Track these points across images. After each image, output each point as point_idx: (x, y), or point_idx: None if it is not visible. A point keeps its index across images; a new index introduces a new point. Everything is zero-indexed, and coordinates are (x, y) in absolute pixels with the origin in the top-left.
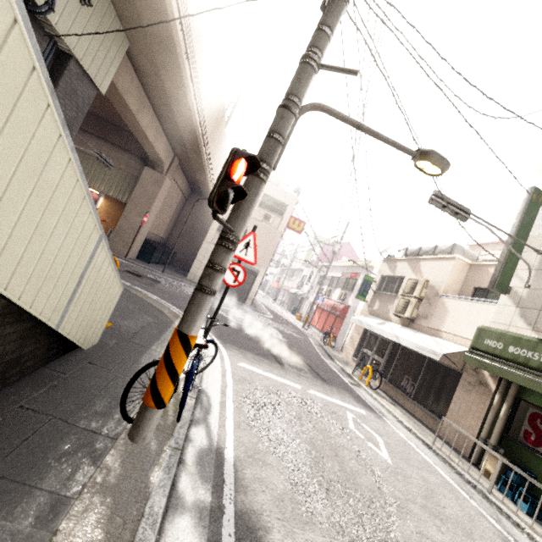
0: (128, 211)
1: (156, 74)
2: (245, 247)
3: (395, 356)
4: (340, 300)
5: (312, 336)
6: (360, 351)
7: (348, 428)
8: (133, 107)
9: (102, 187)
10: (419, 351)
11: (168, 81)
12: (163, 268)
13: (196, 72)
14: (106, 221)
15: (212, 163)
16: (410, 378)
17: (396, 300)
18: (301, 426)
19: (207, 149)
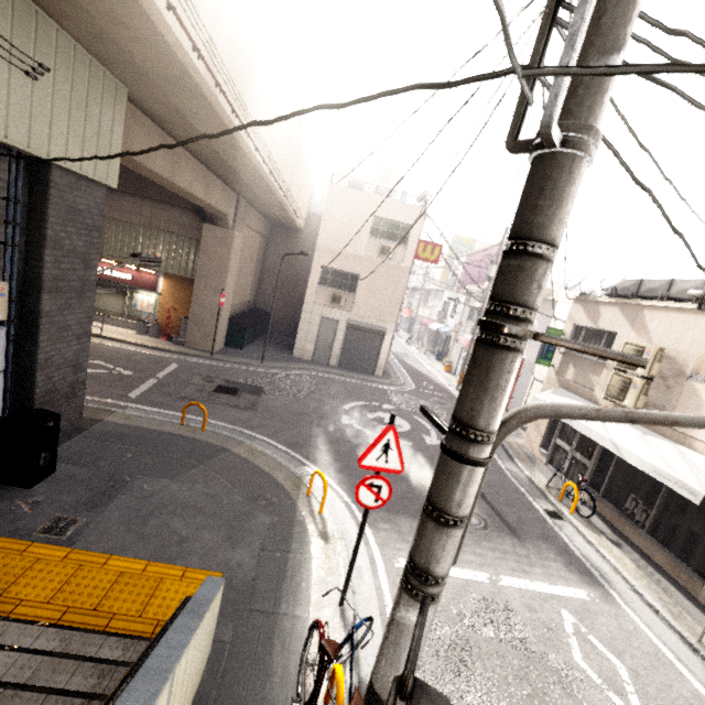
0: (198, 291)
1: (180, 119)
2: (383, 452)
3: (610, 460)
4: None
5: None
6: (550, 441)
7: (573, 664)
8: (163, 171)
9: None
10: (659, 480)
11: (202, 125)
12: (260, 349)
13: (239, 97)
14: (175, 309)
15: (291, 192)
16: (639, 499)
17: (605, 371)
18: (511, 704)
19: (281, 183)
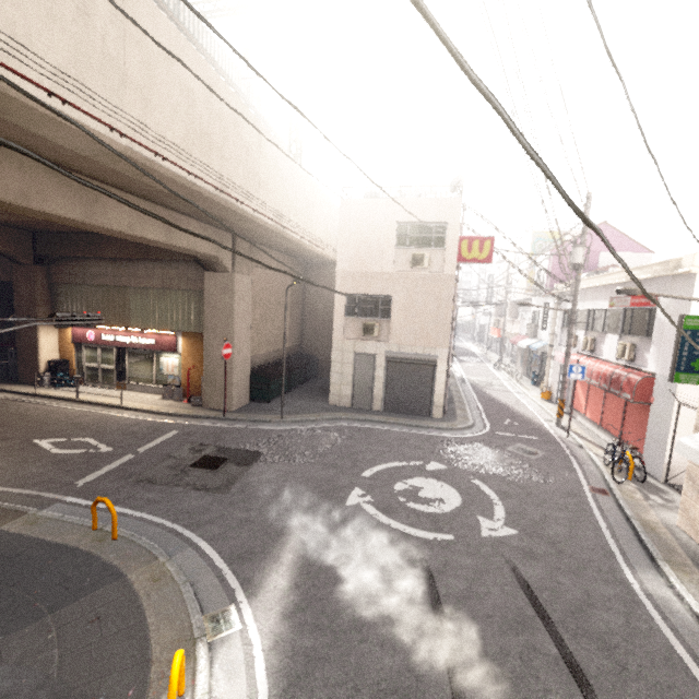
0: (208, 345)
1: (25, 134)
2: None
3: None
4: (622, 359)
5: (581, 450)
6: None
7: None
8: (69, 212)
9: (173, 324)
10: None
11: (46, 132)
12: (293, 400)
13: (68, 78)
14: (192, 368)
15: (292, 218)
16: None
17: None
18: None
19: (255, 205)
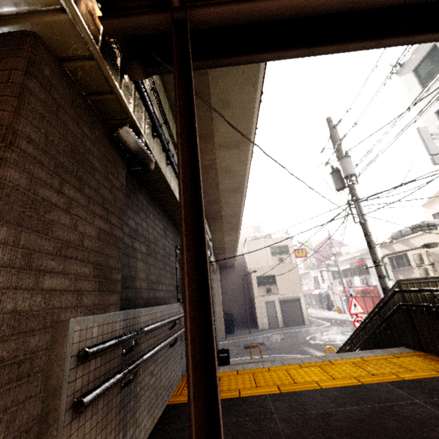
0: None
1: (221, 238)
2: (354, 307)
3: None
4: (363, 284)
5: None
6: None
7: None
8: None
9: None
10: None
11: (228, 238)
12: (241, 331)
13: None
14: None
15: None
16: None
17: (414, 270)
18: None
19: None
